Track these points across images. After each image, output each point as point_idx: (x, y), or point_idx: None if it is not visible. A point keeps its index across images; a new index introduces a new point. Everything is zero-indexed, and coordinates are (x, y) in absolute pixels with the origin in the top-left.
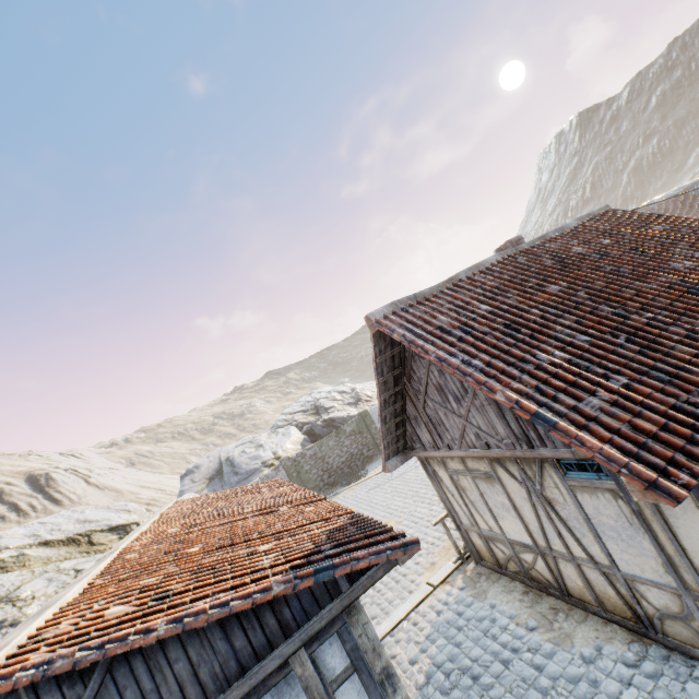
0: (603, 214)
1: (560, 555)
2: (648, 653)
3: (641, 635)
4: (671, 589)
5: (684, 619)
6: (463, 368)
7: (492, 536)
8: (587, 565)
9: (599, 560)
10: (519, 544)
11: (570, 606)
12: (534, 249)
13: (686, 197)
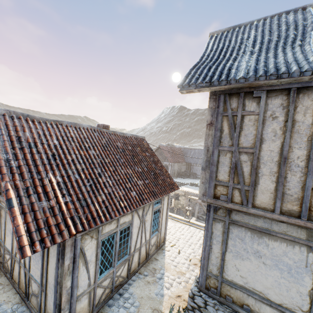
0: (140, 138)
1: (17, 260)
2: (18, 309)
3: (24, 300)
4: (38, 284)
5: (37, 297)
6: (1, 162)
7: (0, 242)
8: (22, 267)
9: (27, 266)
10: (7, 250)
11: (9, 283)
12: (106, 134)
13: (180, 150)
